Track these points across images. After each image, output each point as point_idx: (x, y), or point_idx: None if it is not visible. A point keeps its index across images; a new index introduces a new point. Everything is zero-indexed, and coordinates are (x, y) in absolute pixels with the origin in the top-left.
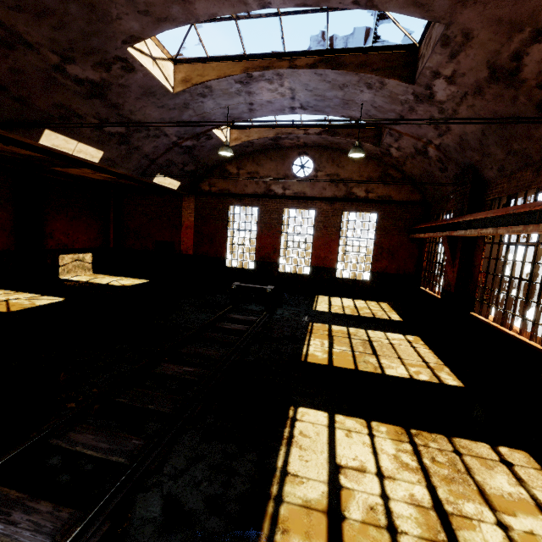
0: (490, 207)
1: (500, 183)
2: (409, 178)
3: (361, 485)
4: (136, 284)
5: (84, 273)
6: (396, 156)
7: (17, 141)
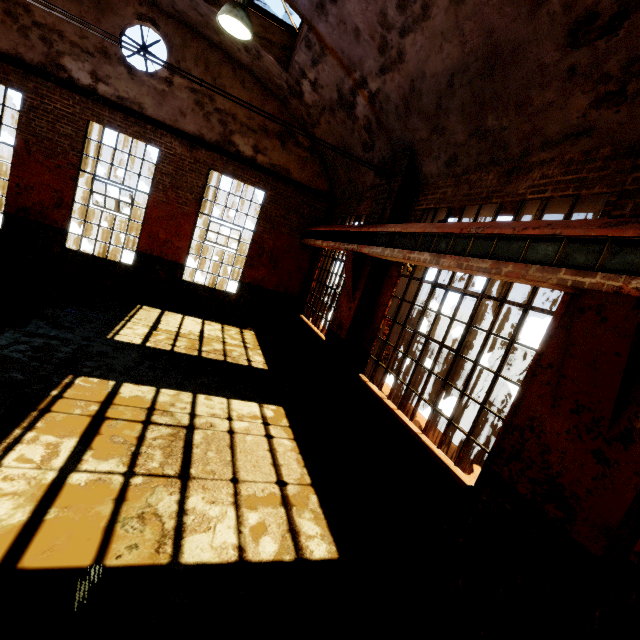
0: (419, 222)
1: (442, 186)
2: (319, 152)
3: None
4: None
5: None
6: (309, 101)
7: None
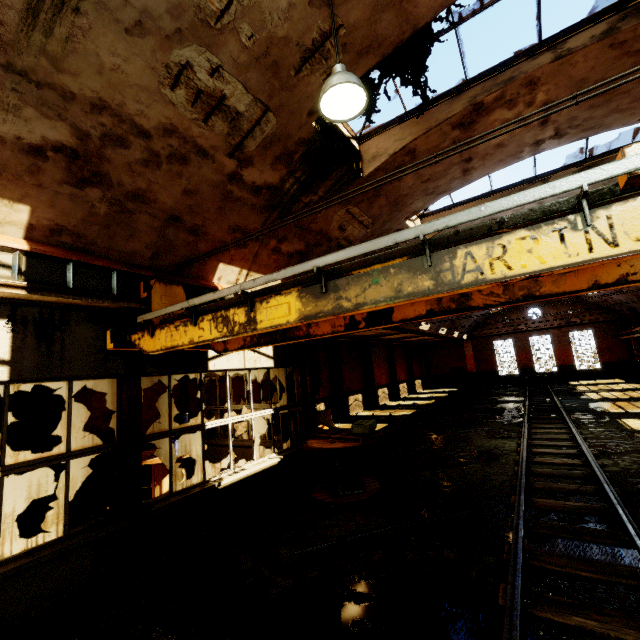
0: None
1: None
2: (605, 308)
3: (606, 394)
4: (458, 389)
5: (420, 390)
6: (592, 301)
7: (443, 337)
